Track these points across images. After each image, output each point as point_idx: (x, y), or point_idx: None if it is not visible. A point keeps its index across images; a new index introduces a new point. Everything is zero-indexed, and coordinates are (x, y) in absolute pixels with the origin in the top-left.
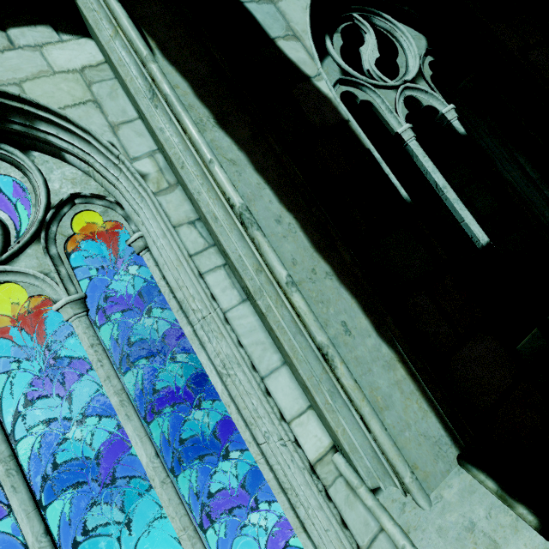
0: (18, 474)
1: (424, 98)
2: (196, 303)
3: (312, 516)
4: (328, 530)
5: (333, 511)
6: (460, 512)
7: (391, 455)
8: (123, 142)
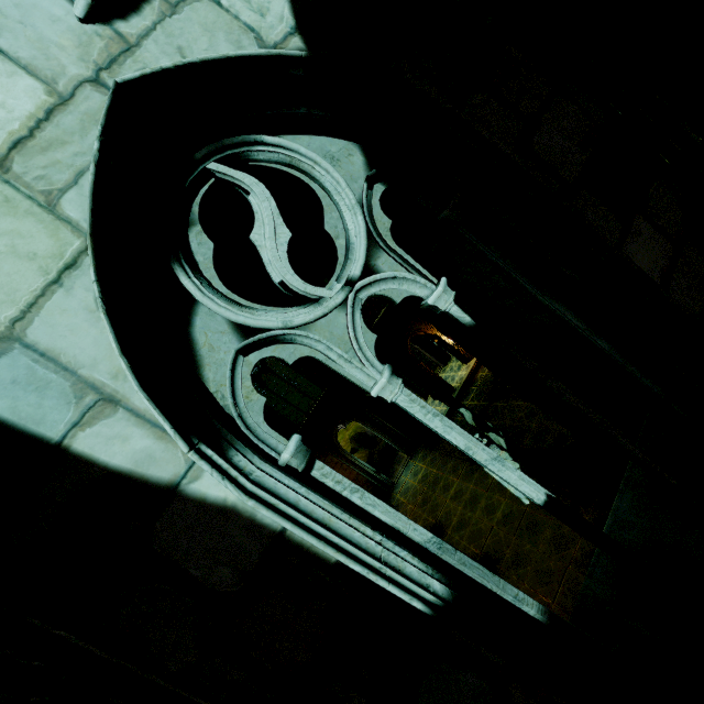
0: None
1: (393, 288)
2: None
3: None
4: None
5: None
6: None
7: None
8: None
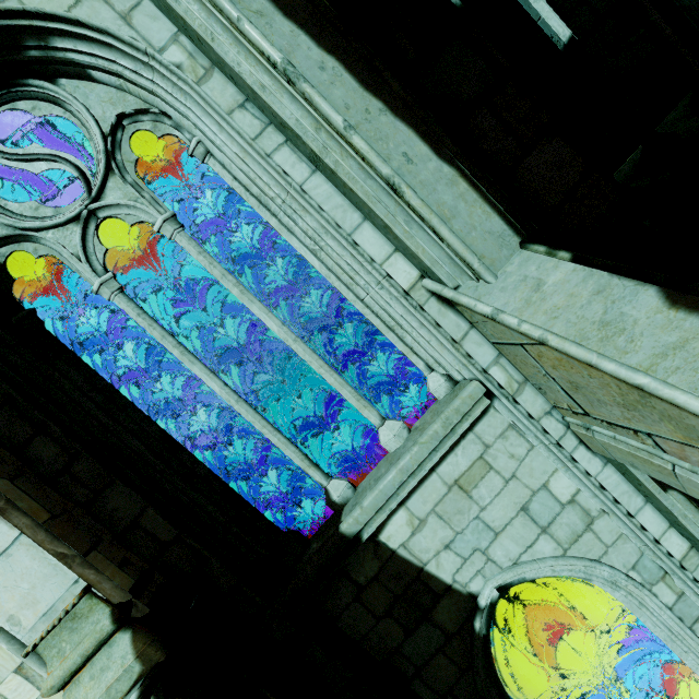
0: (190, 354)
1: None
2: (272, 190)
3: (416, 337)
4: (430, 341)
5: (428, 319)
6: (518, 275)
7: (461, 251)
8: (142, 34)
